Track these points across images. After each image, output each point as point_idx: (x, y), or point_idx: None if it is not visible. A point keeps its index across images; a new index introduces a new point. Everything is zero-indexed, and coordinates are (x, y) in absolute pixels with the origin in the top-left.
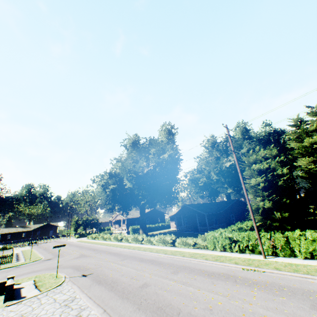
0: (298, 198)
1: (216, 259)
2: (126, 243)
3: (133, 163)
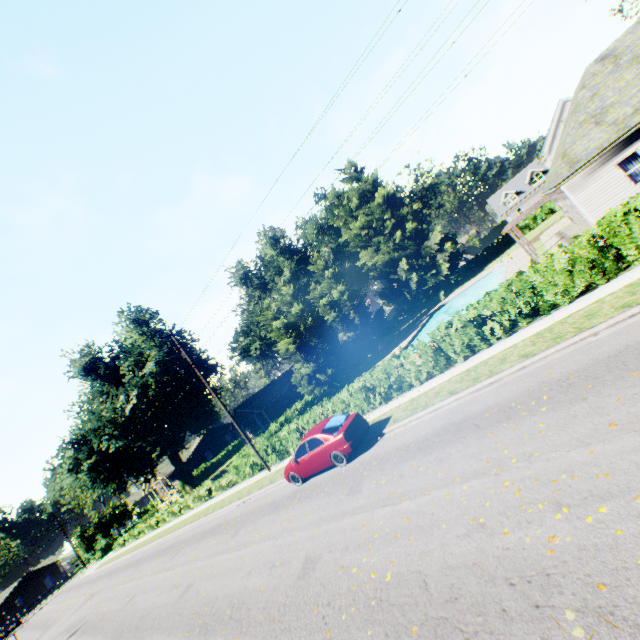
0: (375, 314)
1: (230, 500)
2: (163, 527)
3: (94, 415)
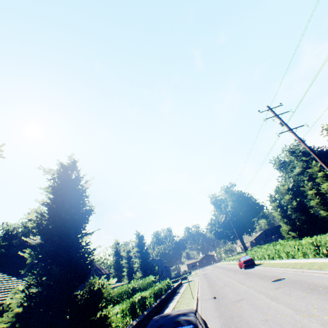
0: None
1: None
2: (233, 262)
3: (212, 220)
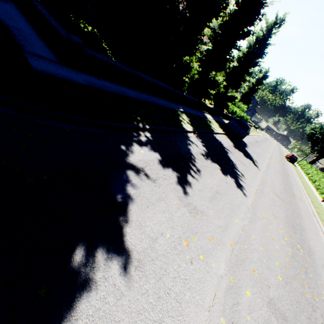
0: None
1: None
2: None
3: None
